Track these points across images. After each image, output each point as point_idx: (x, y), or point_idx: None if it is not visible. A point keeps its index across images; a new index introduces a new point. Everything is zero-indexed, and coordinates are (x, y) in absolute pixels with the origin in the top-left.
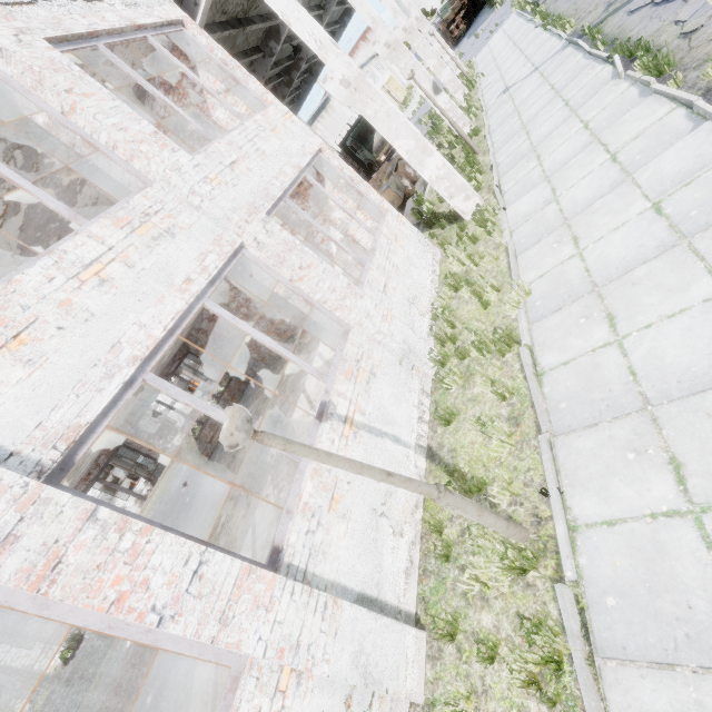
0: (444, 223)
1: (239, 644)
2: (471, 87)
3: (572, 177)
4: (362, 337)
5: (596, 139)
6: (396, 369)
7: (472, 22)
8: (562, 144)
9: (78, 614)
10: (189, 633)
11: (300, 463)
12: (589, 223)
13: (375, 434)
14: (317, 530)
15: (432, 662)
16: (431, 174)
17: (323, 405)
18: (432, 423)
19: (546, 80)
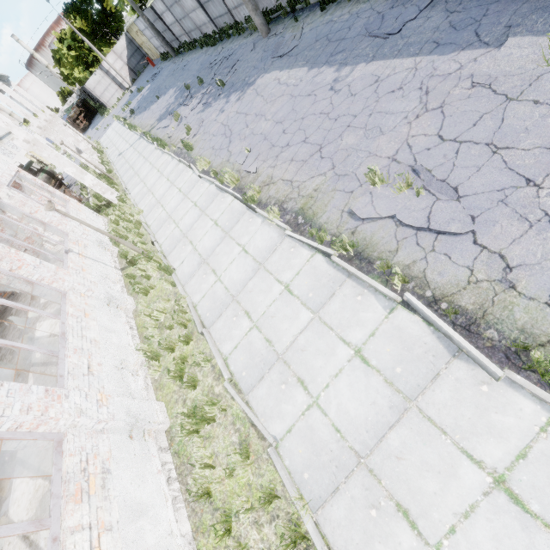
0: (105, 208)
1: (64, 278)
2: (101, 153)
3: (149, 178)
4: (76, 235)
5: (154, 167)
6: (97, 248)
7: (92, 121)
8: (145, 170)
9: (2, 269)
10: (46, 272)
11: (64, 261)
12: (155, 188)
13: (94, 260)
14: (80, 273)
15: (136, 299)
16: (89, 183)
17: (66, 250)
18: (120, 263)
19: (136, 150)
